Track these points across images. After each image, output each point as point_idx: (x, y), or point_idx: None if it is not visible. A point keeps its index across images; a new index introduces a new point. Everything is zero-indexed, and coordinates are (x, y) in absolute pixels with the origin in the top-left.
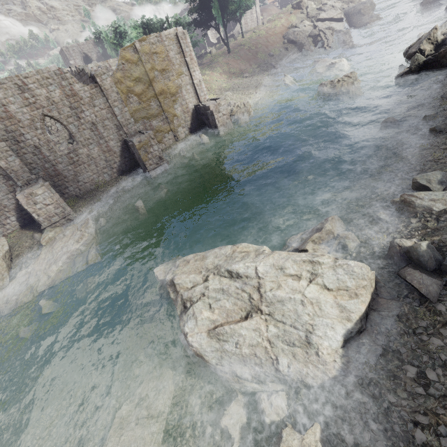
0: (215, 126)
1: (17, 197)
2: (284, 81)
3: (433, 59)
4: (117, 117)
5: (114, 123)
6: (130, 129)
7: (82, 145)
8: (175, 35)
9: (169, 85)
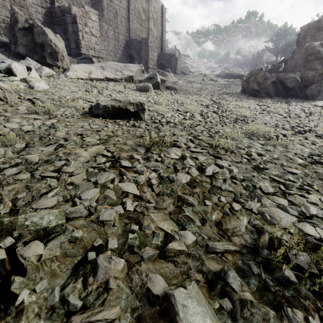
0: (175, 68)
1: (72, 6)
2: (191, 72)
3: (274, 68)
4: (130, 22)
5: (126, 25)
6: (132, 37)
7: (105, 20)
8: (161, 6)
9: (153, 30)
